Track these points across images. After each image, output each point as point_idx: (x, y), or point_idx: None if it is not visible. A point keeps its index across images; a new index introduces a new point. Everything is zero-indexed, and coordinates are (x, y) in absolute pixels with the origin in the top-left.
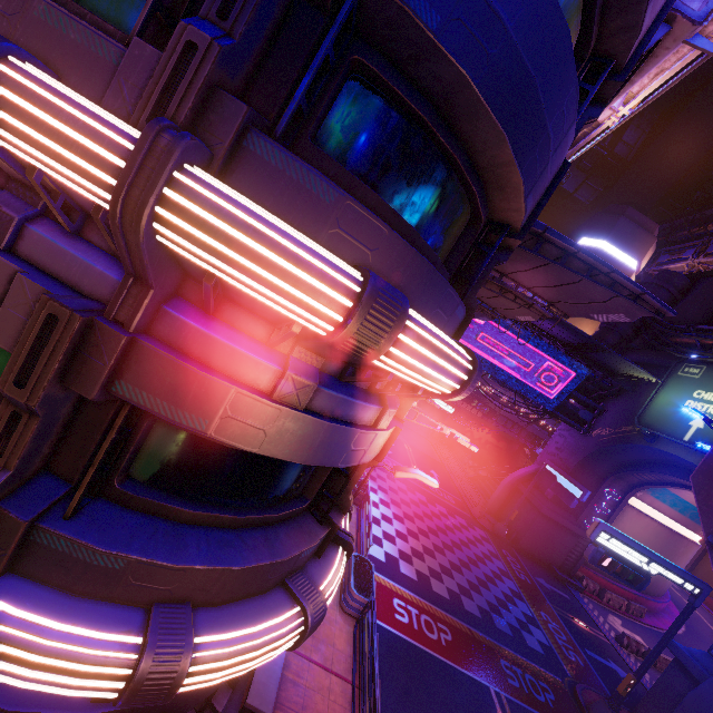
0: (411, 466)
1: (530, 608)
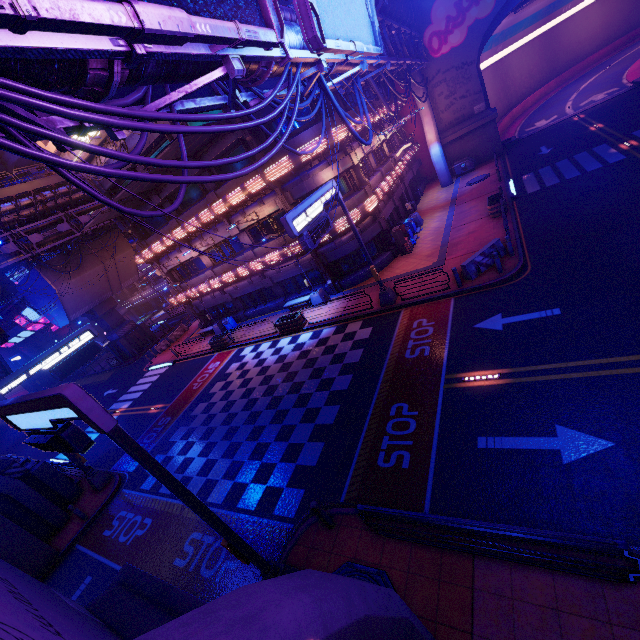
0: (483, 367)
1: (163, 499)
